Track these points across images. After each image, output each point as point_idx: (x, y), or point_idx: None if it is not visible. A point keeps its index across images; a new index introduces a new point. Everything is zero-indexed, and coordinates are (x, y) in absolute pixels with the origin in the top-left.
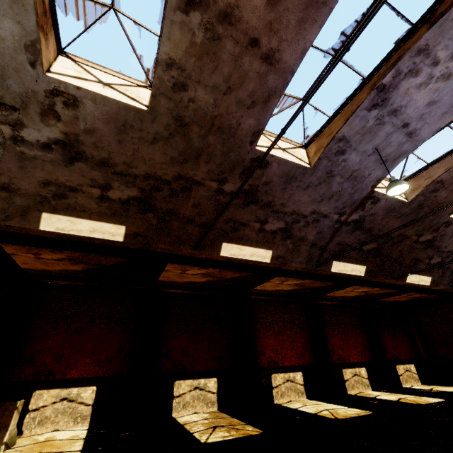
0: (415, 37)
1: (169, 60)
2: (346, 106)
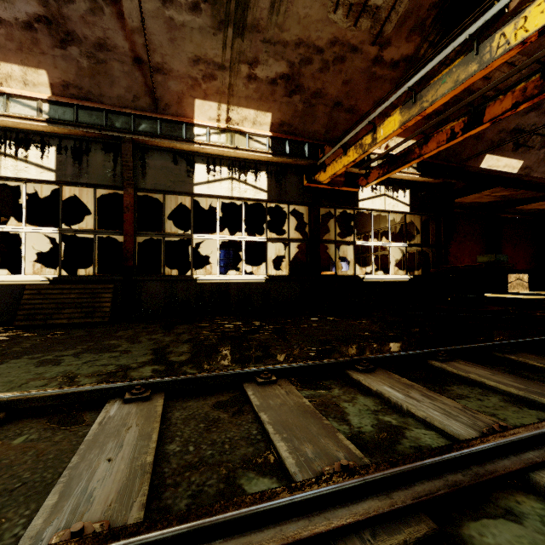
0: None
1: None
2: None
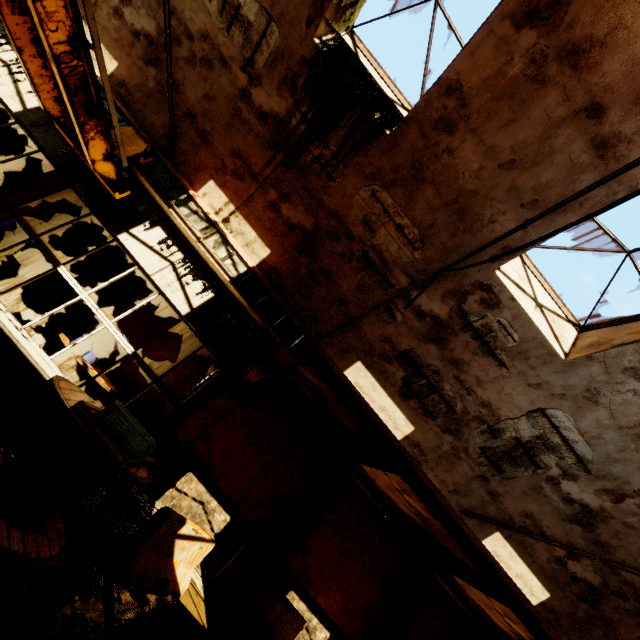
0: None
1: None
2: None
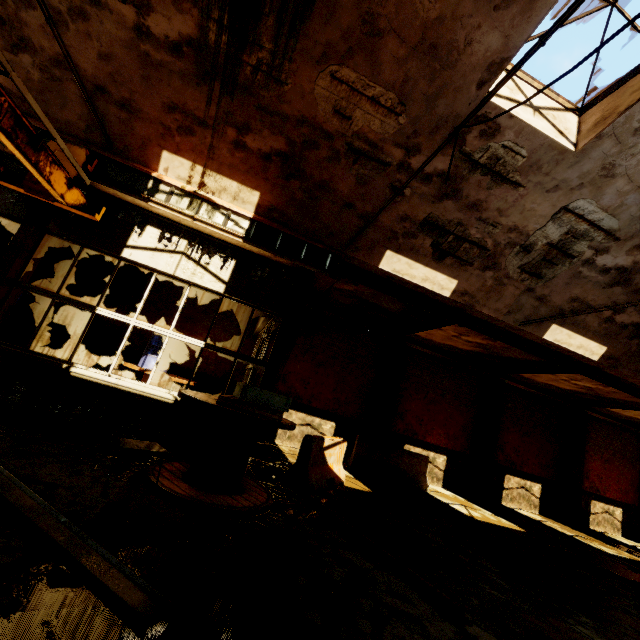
0: None
1: None
2: None
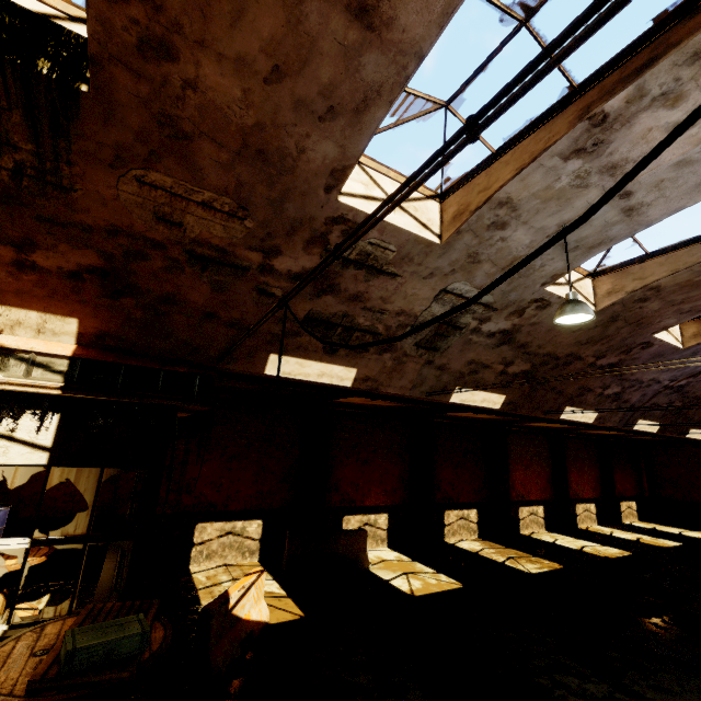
0: None
1: (655, 286)
2: None
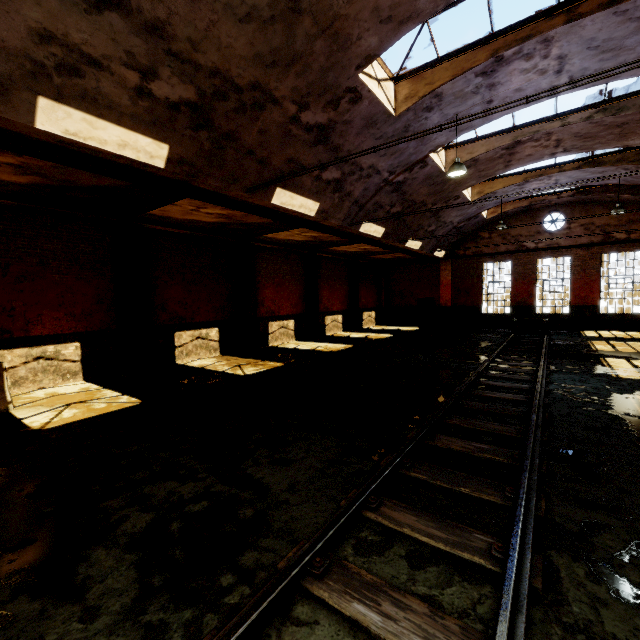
0: (552, 23)
1: None
2: (461, 56)
